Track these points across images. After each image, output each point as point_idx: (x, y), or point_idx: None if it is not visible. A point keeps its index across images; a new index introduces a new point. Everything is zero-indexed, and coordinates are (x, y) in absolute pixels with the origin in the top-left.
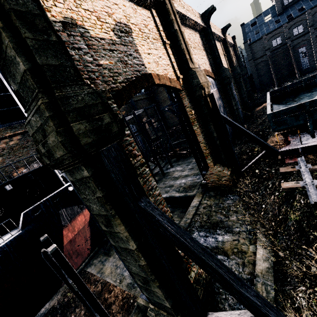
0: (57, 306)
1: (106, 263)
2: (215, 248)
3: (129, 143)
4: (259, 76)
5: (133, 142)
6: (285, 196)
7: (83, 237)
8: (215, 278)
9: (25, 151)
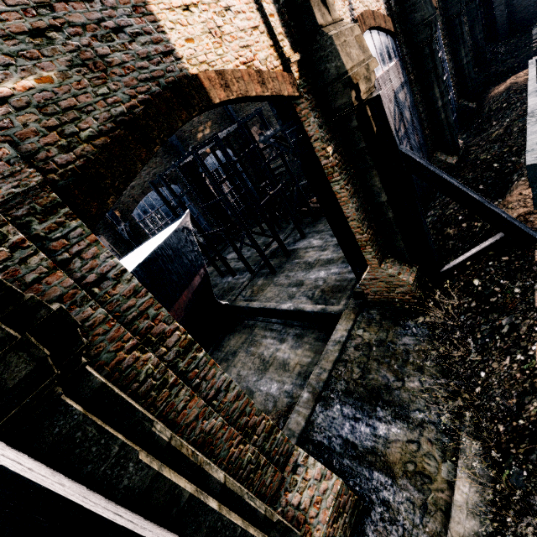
0: None
1: None
2: (369, 453)
3: (139, 312)
4: None
5: (152, 305)
6: None
7: None
8: None
9: None
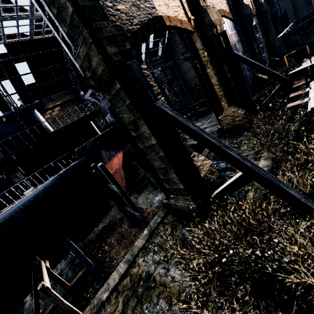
0: (107, 224)
1: (139, 198)
2: (224, 169)
3: (147, 75)
4: (295, 12)
5: (150, 75)
6: (290, 115)
7: (119, 175)
8: (209, 148)
9: (65, 120)
